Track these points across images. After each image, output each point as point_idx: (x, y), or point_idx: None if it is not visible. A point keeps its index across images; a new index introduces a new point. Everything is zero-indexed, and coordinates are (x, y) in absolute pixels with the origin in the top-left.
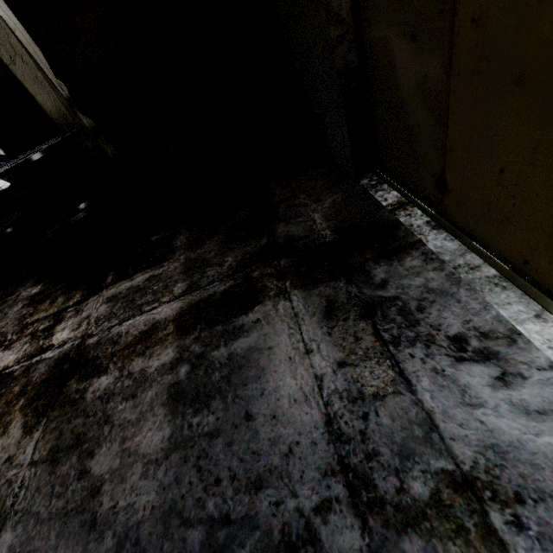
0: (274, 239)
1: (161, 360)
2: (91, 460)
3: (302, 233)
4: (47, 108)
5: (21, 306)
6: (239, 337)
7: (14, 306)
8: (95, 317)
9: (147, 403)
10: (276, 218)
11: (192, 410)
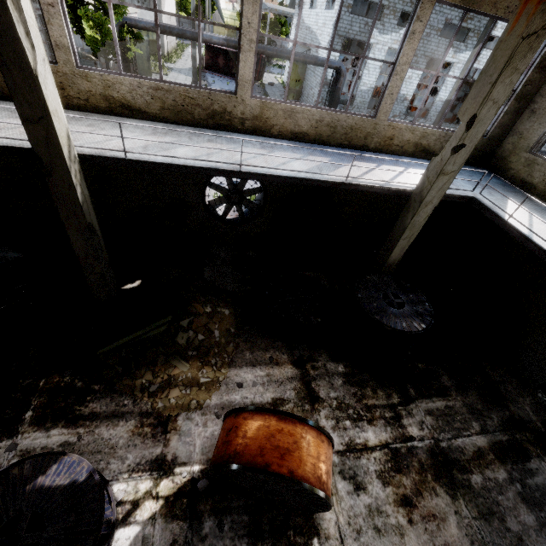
0: (513, 414)
1: (501, 475)
2: (506, 523)
3: (527, 418)
4: (390, 258)
5: (341, 381)
6: (534, 475)
7: (332, 377)
8: (429, 425)
9: (513, 499)
10: (503, 396)
11: (537, 509)
